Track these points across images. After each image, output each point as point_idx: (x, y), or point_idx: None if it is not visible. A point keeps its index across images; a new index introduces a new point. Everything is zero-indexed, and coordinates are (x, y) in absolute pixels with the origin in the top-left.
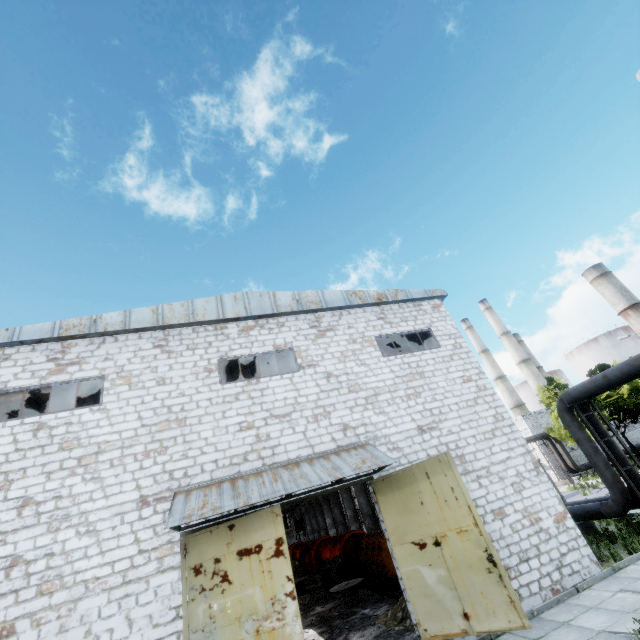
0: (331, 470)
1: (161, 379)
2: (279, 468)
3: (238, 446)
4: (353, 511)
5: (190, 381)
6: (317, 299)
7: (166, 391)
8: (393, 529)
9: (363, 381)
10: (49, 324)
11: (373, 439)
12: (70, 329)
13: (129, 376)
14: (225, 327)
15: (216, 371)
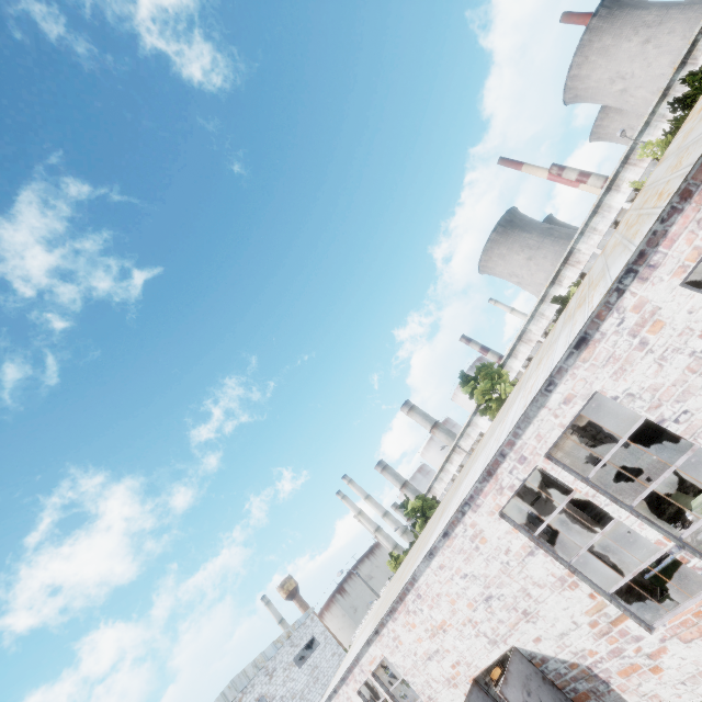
0: None
1: None
2: None
3: None
4: None
5: None
6: (263, 658)
7: None
8: None
9: (296, 689)
10: None
11: None
12: None
13: None
14: None
15: None
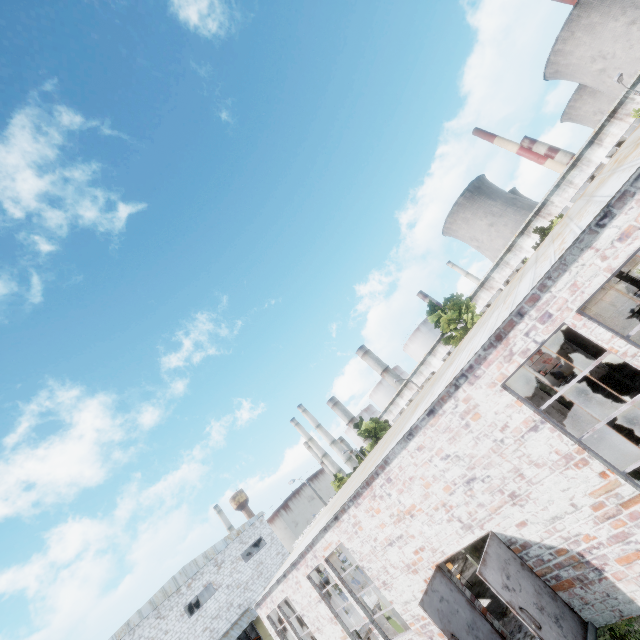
0: (240, 628)
1: (166, 631)
2: (222, 638)
3: (205, 639)
4: (250, 625)
5: (177, 625)
6: (213, 551)
7: (170, 635)
8: (263, 634)
9: (241, 580)
10: (110, 638)
11: (250, 604)
12: (120, 634)
13: (153, 639)
14: (180, 590)
15: (185, 613)
